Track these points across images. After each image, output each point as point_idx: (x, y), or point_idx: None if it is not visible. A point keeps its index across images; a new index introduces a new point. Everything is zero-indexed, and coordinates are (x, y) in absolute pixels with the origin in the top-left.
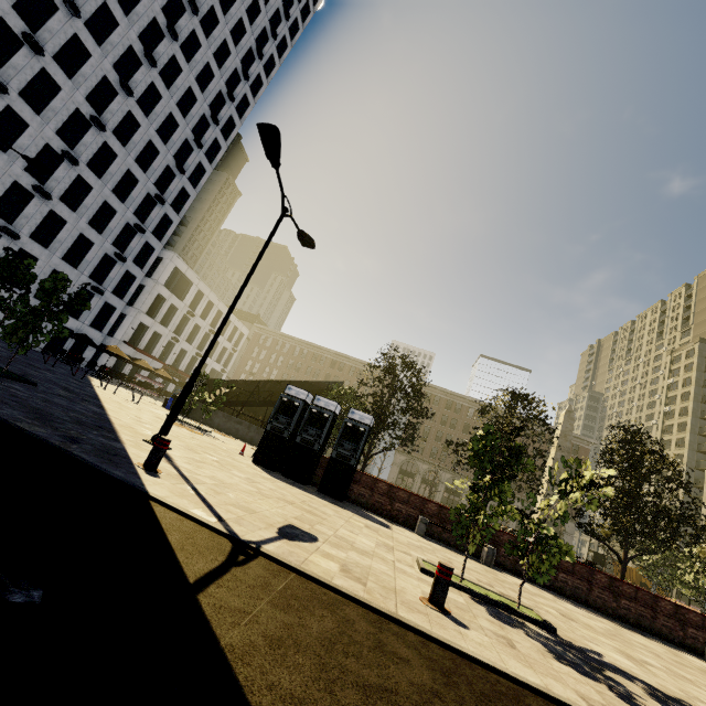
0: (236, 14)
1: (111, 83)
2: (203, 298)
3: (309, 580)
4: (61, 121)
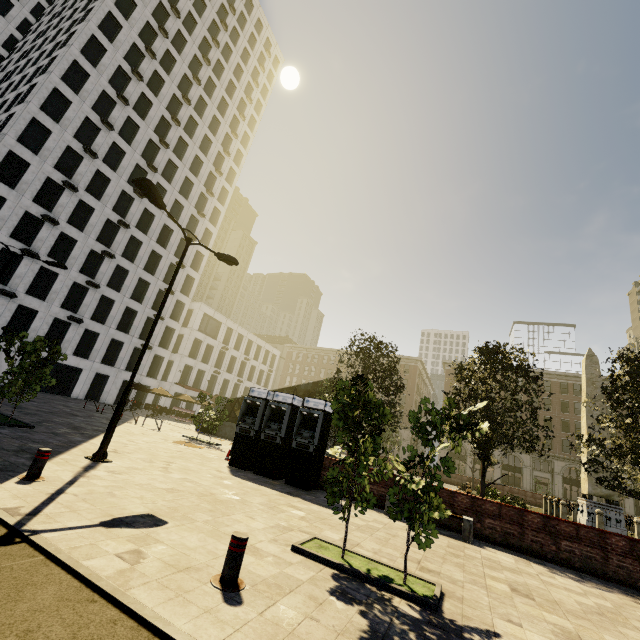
0: (210, 114)
1: (128, 193)
2: (233, 333)
3: (52, 562)
4: (98, 231)
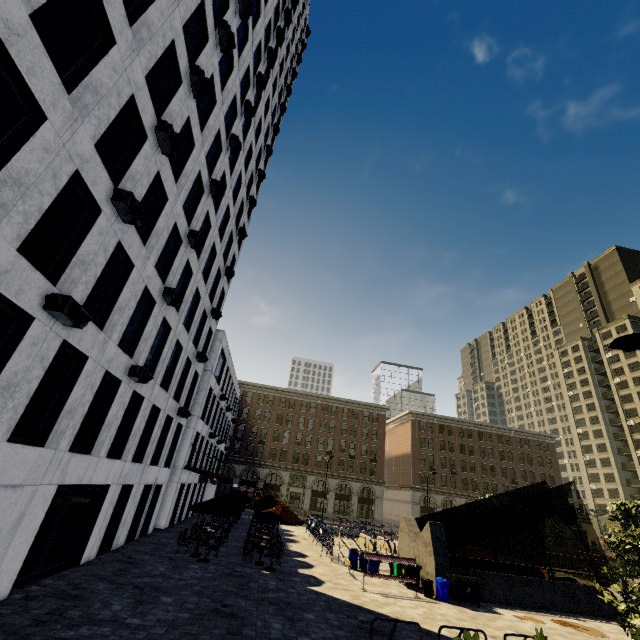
0: (276, 69)
1: (220, 137)
2: (227, 373)
3: None
4: (187, 189)
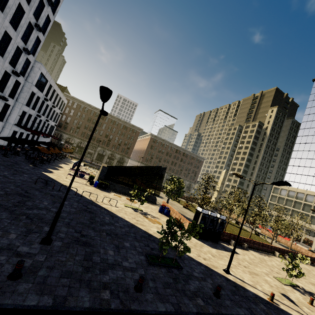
0: None
1: None
2: (51, 88)
3: None
4: None
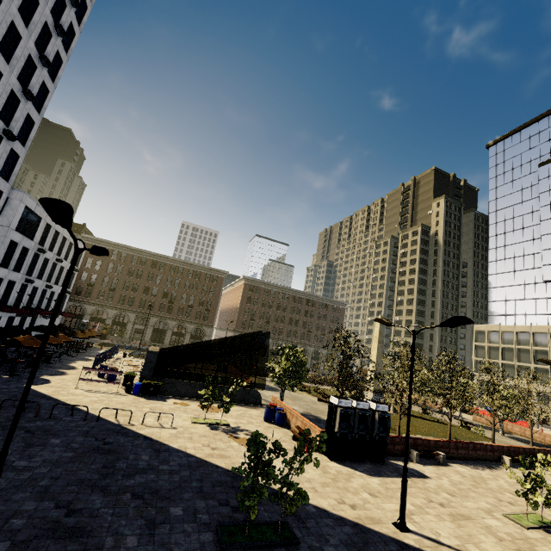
0: None
1: None
2: (50, 230)
3: None
4: None
